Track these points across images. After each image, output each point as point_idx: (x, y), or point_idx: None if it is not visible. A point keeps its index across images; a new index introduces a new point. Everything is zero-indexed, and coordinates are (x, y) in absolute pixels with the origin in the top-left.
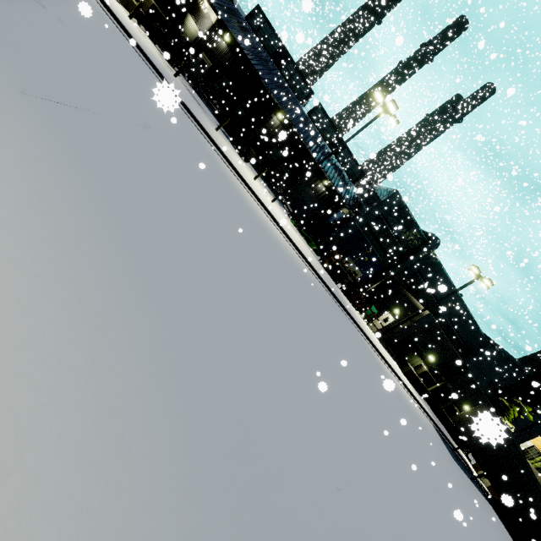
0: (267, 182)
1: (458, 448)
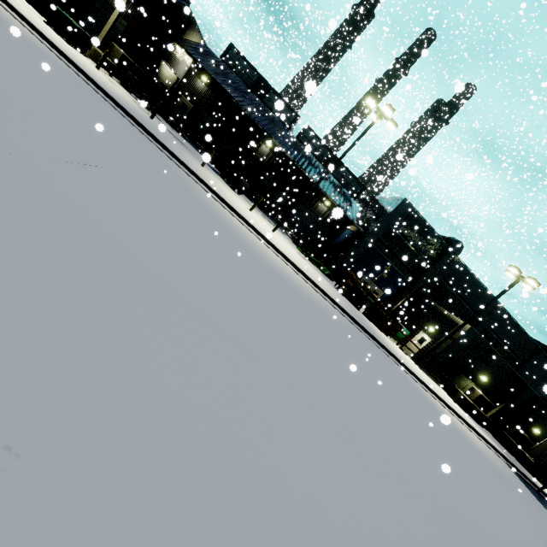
0: (265, 211)
1: (543, 488)
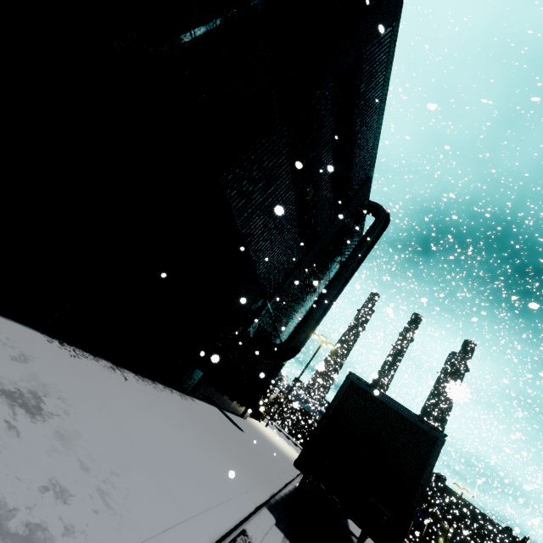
0: None
1: None
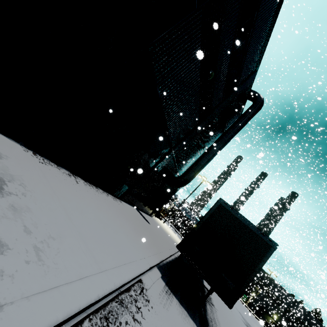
0: None
1: None
